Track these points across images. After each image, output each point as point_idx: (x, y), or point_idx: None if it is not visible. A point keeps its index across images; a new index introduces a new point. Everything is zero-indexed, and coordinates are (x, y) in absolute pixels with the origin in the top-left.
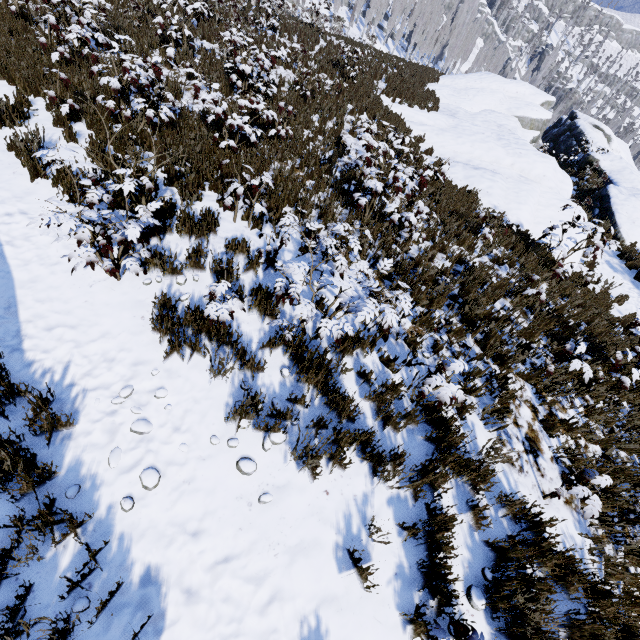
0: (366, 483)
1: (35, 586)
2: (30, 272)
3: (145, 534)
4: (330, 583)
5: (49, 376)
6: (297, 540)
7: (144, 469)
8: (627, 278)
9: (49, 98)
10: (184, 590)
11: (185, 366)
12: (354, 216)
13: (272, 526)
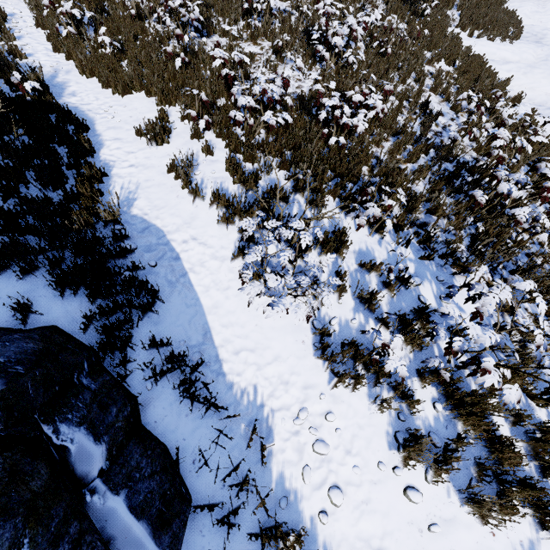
0: (530, 530)
1: None
2: (211, 298)
3: (340, 545)
4: None
5: (246, 397)
6: None
7: (330, 488)
8: None
9: (191, 118)
10: None
11: (346, 392)
12: (467, 212)
13: None
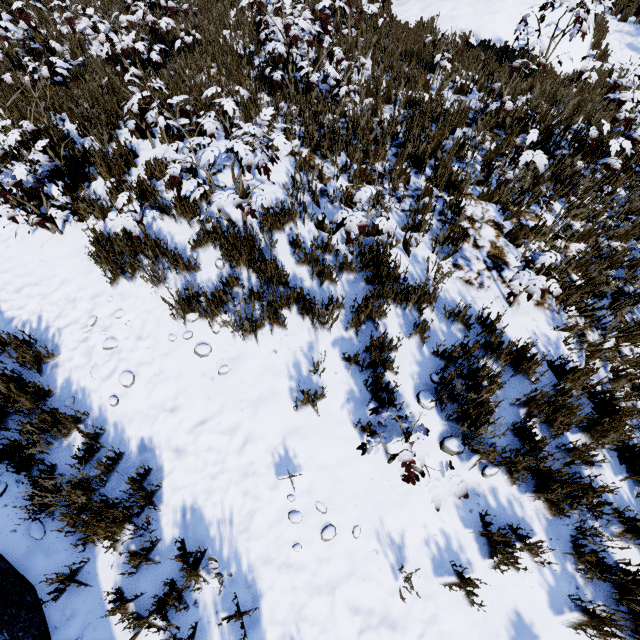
0: (310, 335)
1: (59, 466)
2: None
3: (134, 419)
4: (291, 419)
5: (29, 326)
6: (257, 395)
7: (120, 374)
8: None
9: None
10: (174, 450)
11: (133, 287)
12: (276, 98)
13: (234, 390)
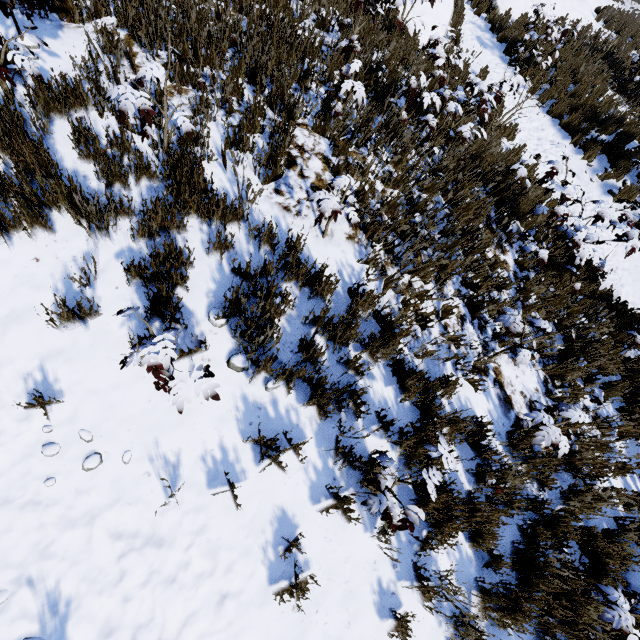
0: (88, 243)
1: None
2: None
3: None
4: (54, 340)
5: None
6: (7, 311)
7: None
8: (496, 53)
9: None
10: None
11: None
12: None
13: None
